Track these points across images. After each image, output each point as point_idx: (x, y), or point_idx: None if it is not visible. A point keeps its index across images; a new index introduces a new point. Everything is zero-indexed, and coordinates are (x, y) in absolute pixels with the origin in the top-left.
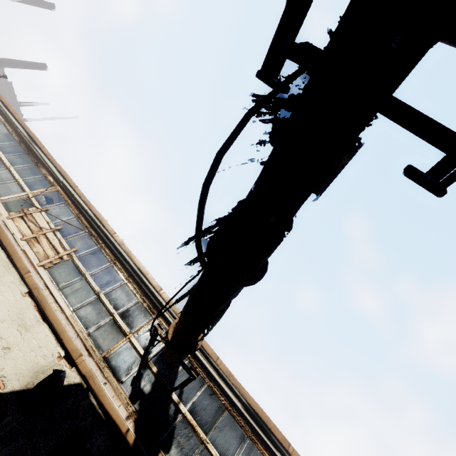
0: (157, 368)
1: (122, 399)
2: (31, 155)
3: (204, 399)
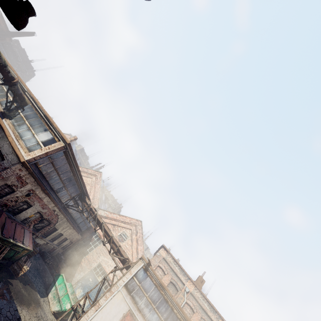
0: (17, 105)
1: (0, 108)
2: None
3: (31, 114)
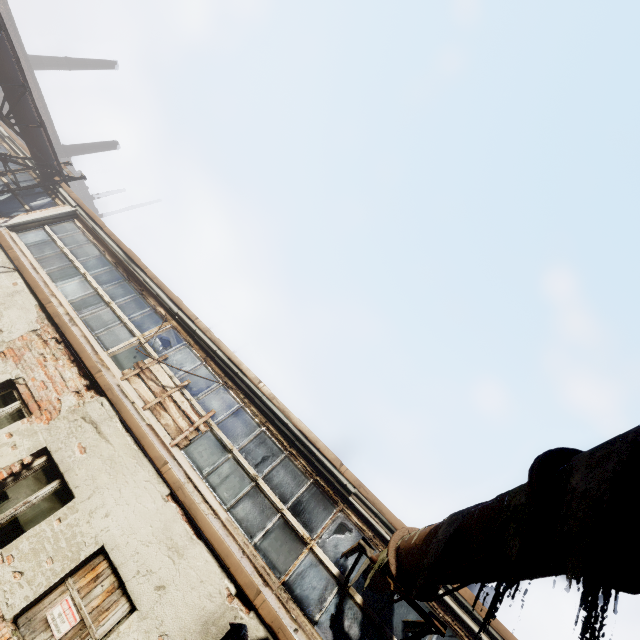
0: (361, 596)
1: None
2: (132, 281)
3: None
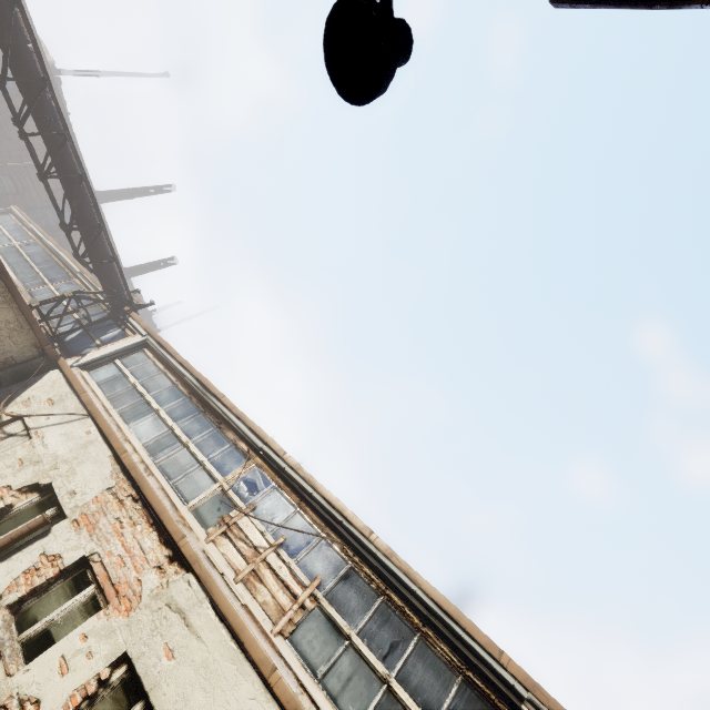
0: None
1: None
2: (209, 413)
3: None
